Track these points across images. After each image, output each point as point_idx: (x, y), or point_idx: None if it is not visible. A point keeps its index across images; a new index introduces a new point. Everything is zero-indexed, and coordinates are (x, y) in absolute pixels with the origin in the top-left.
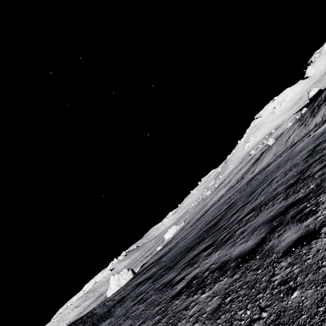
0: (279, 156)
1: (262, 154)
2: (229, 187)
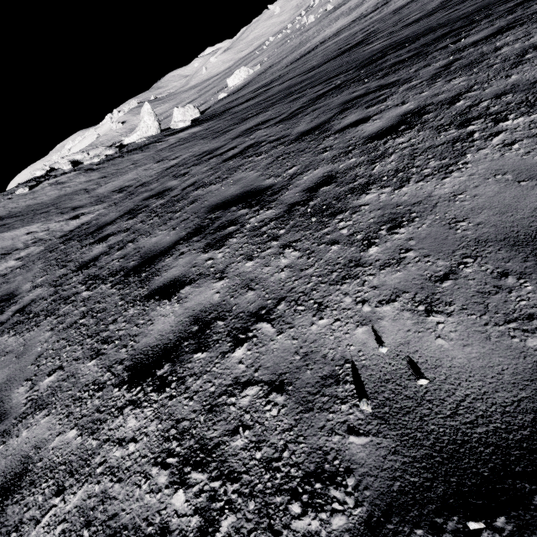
0: None
1: None
2: (359, 16)
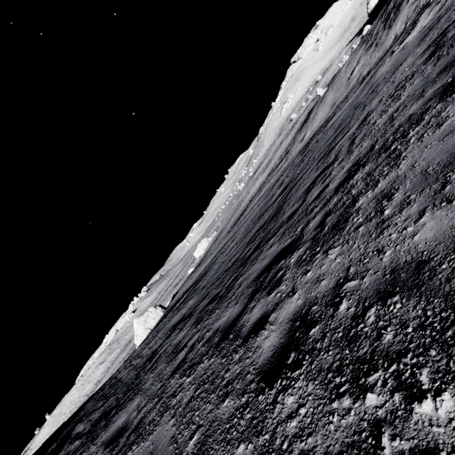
0: (344, 101)
1: (311, 112)
2: (271, 170)
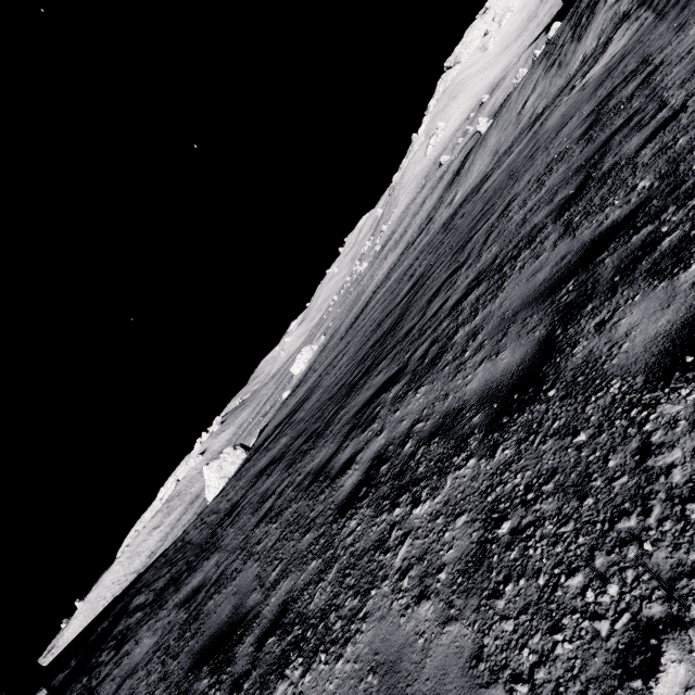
0: (507, 154)
1: (467, 158)
2: (406, 245)
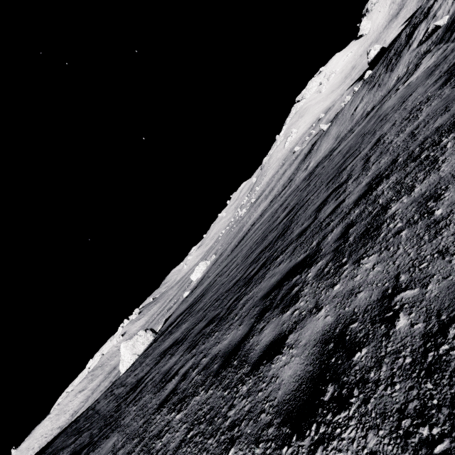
0: (349, 133)
1: (315, 144)
2: (274, 196)
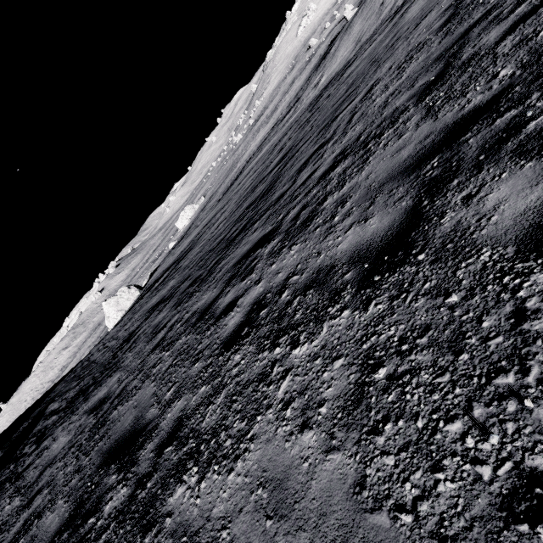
0: (369, 42)
1: (333, 43)
2: (276, 121)
